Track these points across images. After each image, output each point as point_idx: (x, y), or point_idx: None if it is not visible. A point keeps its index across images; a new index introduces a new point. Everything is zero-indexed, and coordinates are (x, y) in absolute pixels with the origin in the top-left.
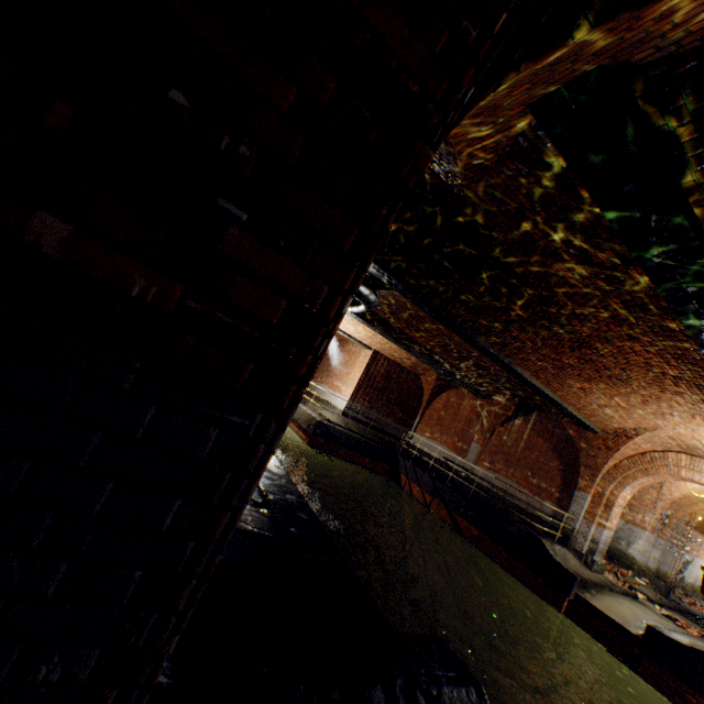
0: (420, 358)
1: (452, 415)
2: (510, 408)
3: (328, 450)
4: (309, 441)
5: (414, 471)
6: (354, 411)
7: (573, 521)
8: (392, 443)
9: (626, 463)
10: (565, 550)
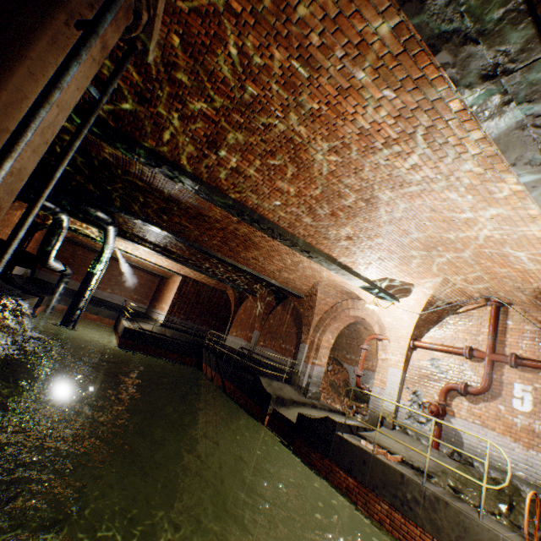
0: (192, 268)
1: (247, 315)
2: (272, 299)
3: (138, 350)
4: (120, 344)
5: (209, 357)
6: (173, 323)
7: (298, 366)
8: (206, 344)
9: (325, 316)
10: (287, 385)
